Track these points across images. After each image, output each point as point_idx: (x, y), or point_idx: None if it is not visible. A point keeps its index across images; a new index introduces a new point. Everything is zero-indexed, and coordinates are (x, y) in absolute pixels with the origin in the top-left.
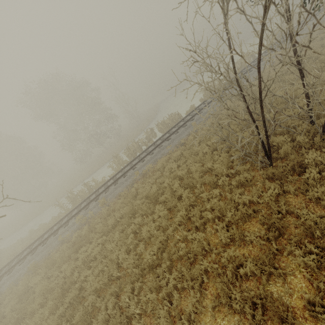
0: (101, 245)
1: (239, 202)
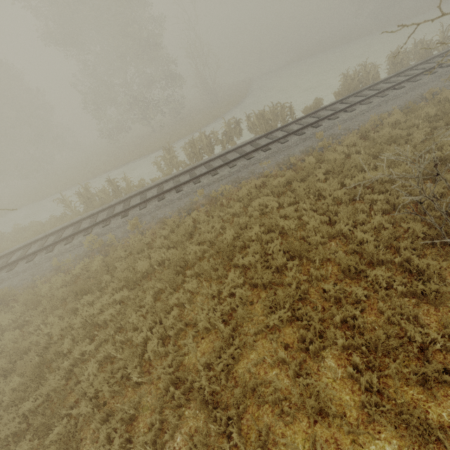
0: (118, 306)
1: (410, 335)
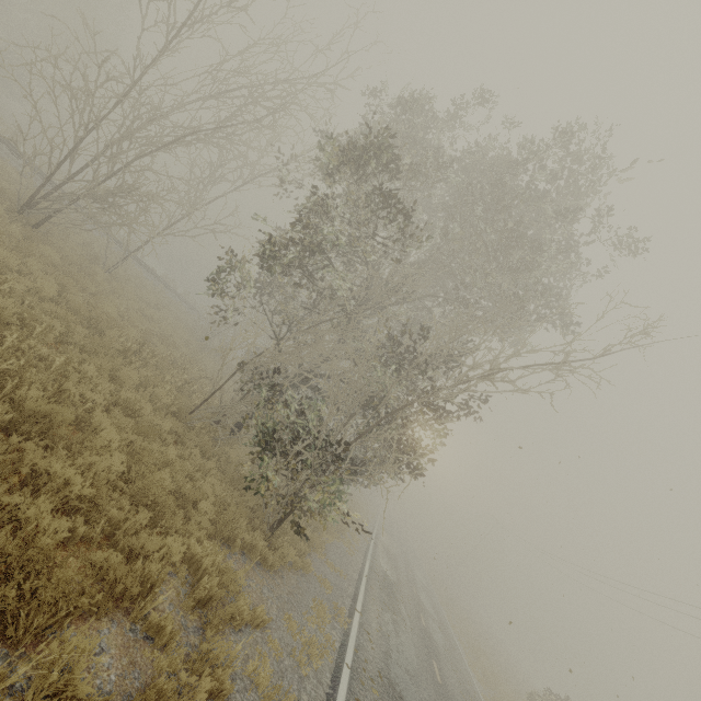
0: None
1: None
